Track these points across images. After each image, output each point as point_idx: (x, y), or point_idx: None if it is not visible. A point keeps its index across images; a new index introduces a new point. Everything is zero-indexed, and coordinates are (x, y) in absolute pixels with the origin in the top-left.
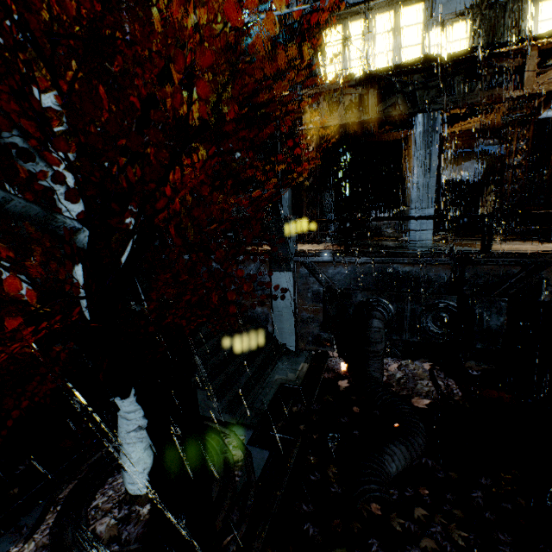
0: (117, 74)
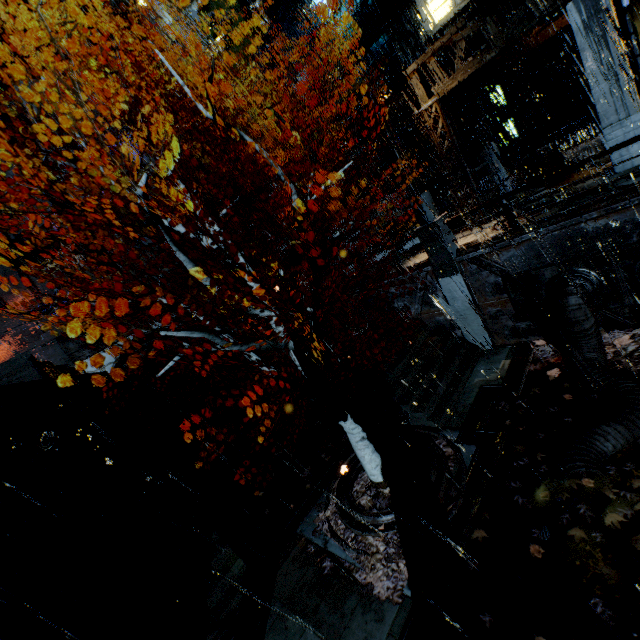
0: (247, 159)
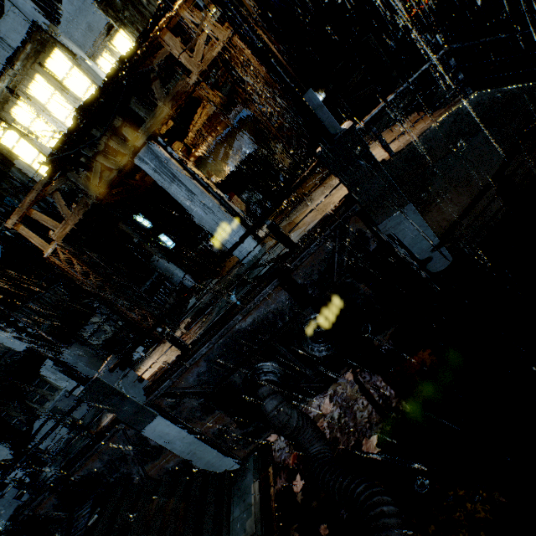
0: None
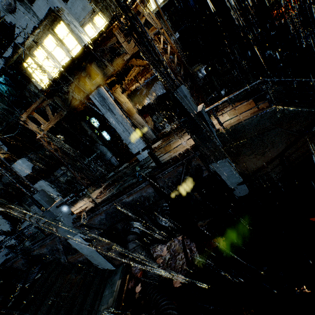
0: None
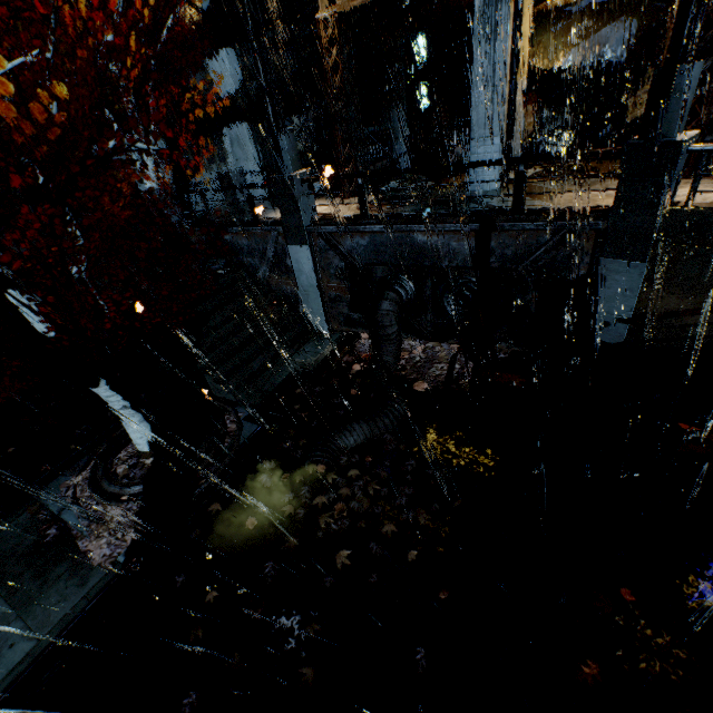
0: None
